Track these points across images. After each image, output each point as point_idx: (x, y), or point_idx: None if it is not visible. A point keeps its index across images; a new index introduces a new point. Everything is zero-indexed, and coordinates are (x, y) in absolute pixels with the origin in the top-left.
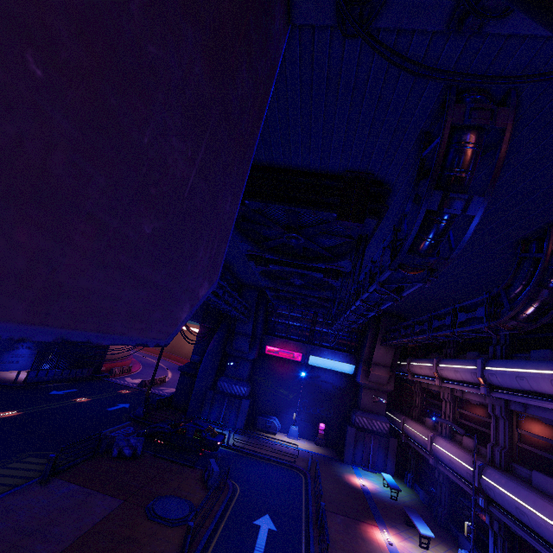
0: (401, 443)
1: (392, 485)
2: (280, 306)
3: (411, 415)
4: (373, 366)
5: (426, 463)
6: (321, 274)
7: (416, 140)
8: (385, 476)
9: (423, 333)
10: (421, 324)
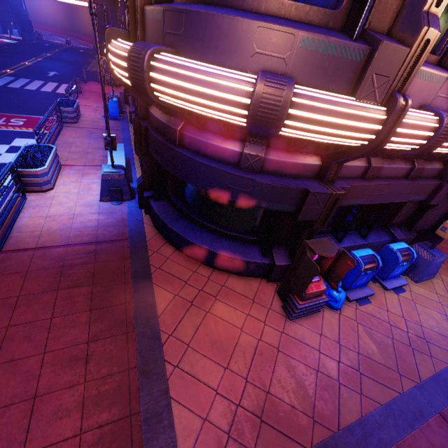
0: None
1: None
2: None
3: None
4: None
5: None
6: None
7: None
8: None
9: None
10: None
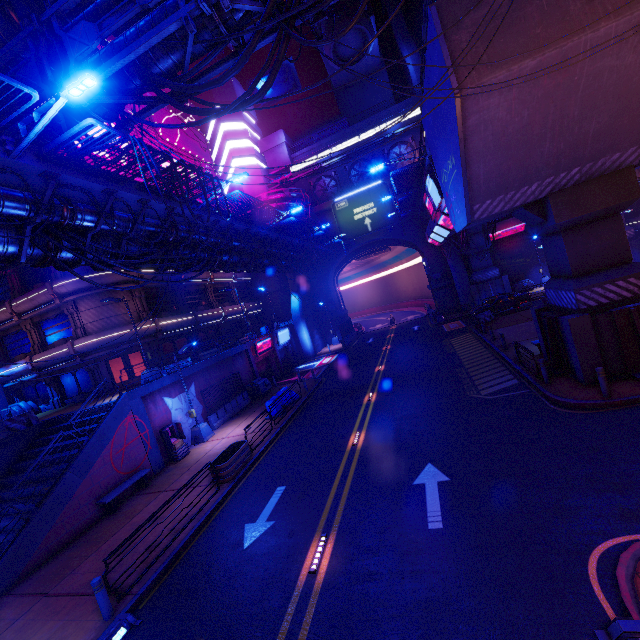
0: None
1: None
2: None
3: None
4: None
5: None
6: None
7: None
8: None
9: None
10: None
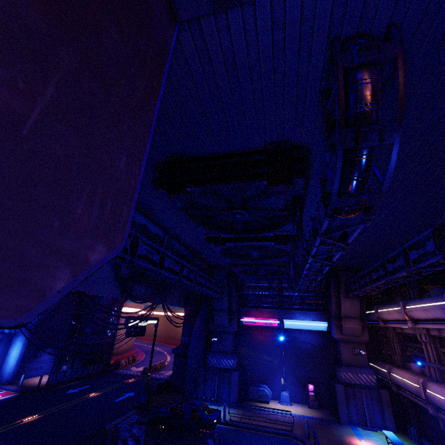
0: (393, 394)
1: (397, 443)
2: (248, 279)
3: (394, 362)
4: (344, 320)
5: (426, 413)
6: (272, 242)
7: (317, 100)
8: (387, 434)
9: (381, 279)
10: (376, 271)
